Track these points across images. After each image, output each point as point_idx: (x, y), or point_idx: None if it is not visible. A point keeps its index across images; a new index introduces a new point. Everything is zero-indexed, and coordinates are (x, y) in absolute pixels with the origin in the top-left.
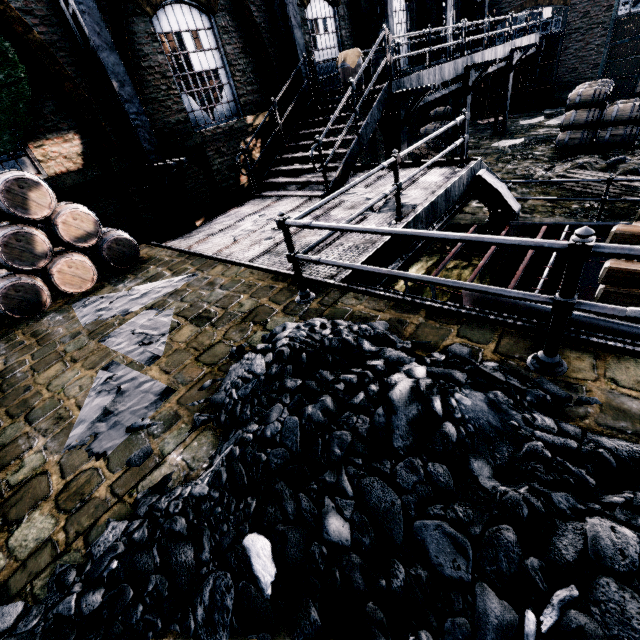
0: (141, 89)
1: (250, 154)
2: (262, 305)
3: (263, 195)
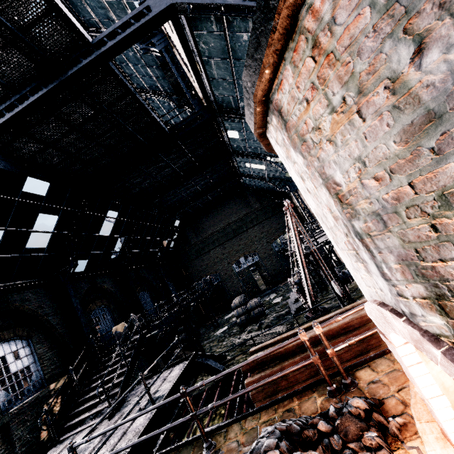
0: None
1: (51, 410)
2: None
3: (62, 439)
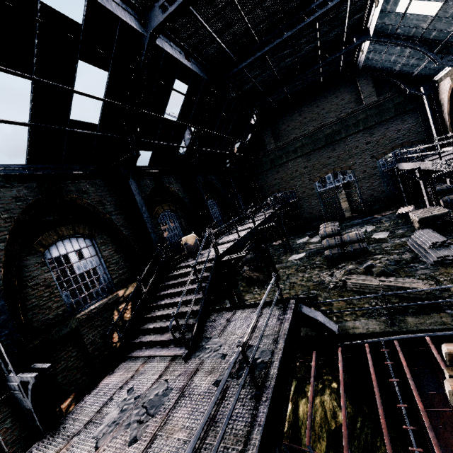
0: (23, 302)
1: (122, 317)
2: None
3: (133, 356)
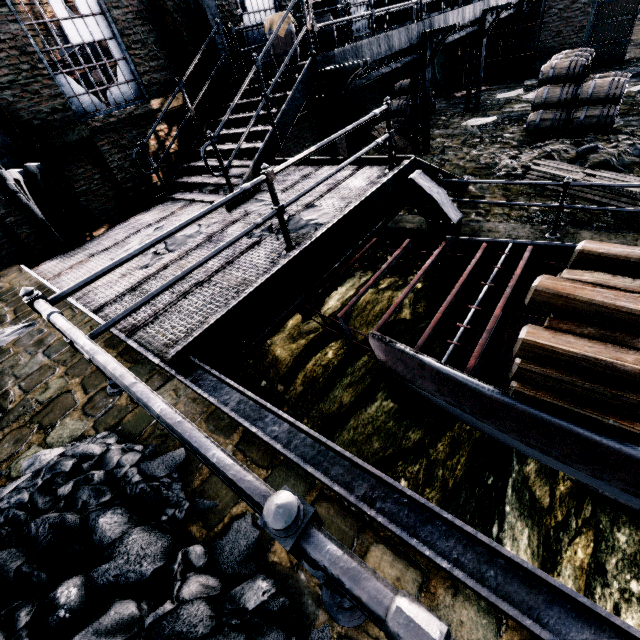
0: None
1: (162, 145)
2: (67, 392)
3: (173, 198)
